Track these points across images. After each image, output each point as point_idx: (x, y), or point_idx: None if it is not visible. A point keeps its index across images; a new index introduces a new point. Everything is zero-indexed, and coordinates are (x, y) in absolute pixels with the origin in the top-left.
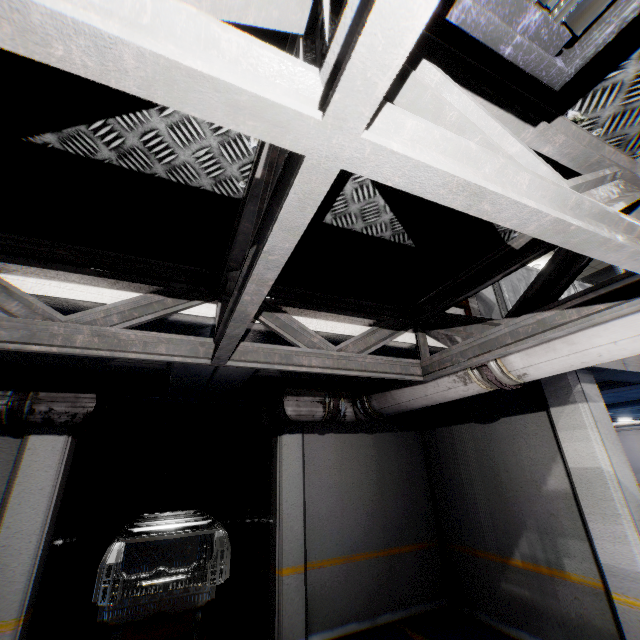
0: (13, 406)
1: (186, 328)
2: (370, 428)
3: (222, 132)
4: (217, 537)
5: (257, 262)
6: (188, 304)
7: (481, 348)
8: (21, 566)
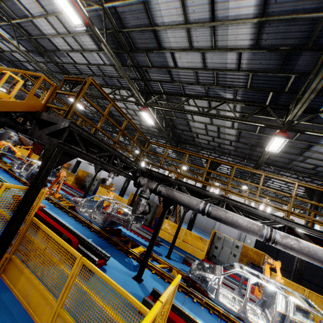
0: None
1: None
2: None
3: None
4: None
5: None
6: None
7: None
8: None
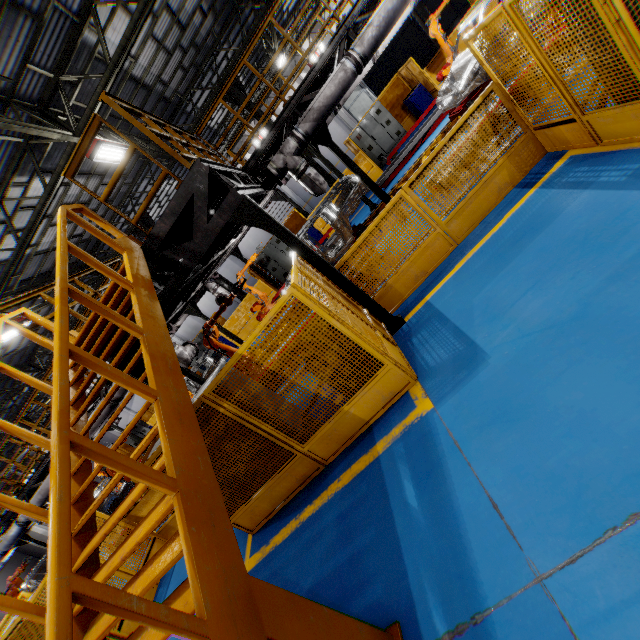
0: None
1: None
2: None
3: None
4: None
5: None
6: None
7: None
8: None
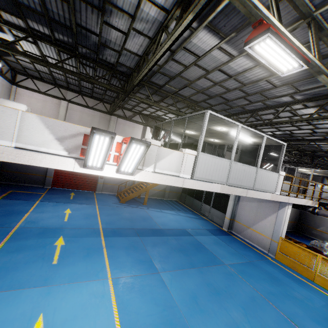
0: None
1: None
2: None
3: None
4: None
5: None
6: None
7: None
8: None
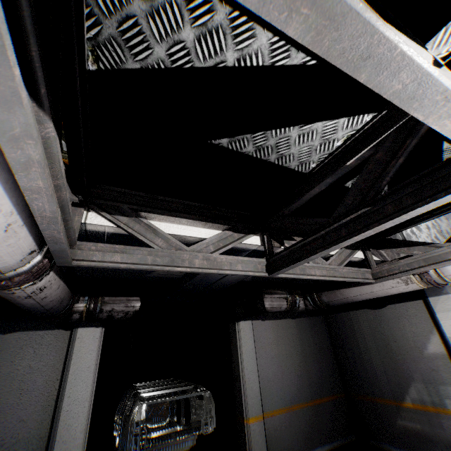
0: (89, 307)
1: (234, 252)
2: (293, 315)
3: (326, 138)
4: (205, 397)
5: (393, 219)
6: (247, 237)
7: (425, 261)
8: (79, 425)
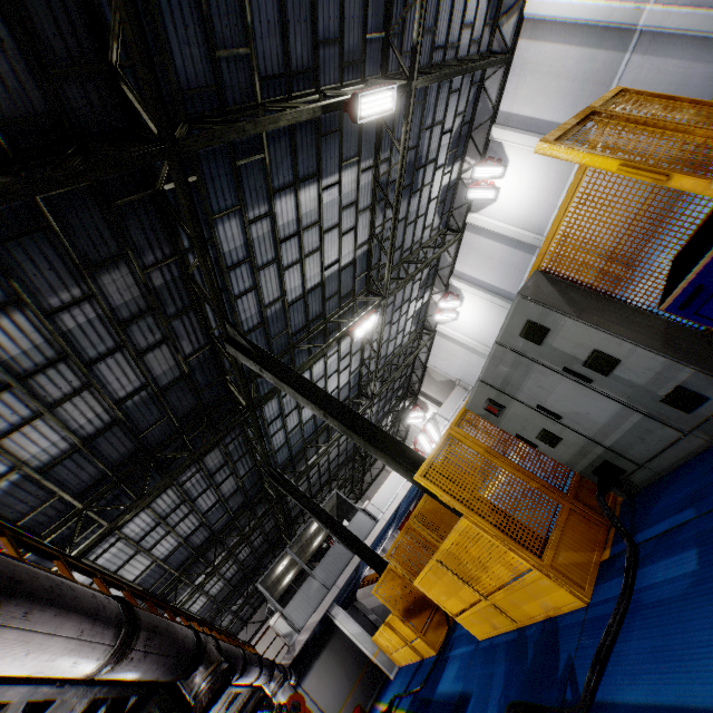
0: None
1: None
2: (320, 649)
3: None
4: None
5: None
6: None
7: None
8: None
